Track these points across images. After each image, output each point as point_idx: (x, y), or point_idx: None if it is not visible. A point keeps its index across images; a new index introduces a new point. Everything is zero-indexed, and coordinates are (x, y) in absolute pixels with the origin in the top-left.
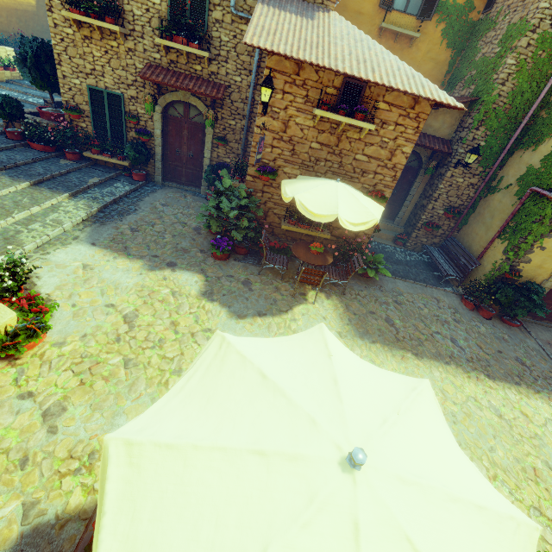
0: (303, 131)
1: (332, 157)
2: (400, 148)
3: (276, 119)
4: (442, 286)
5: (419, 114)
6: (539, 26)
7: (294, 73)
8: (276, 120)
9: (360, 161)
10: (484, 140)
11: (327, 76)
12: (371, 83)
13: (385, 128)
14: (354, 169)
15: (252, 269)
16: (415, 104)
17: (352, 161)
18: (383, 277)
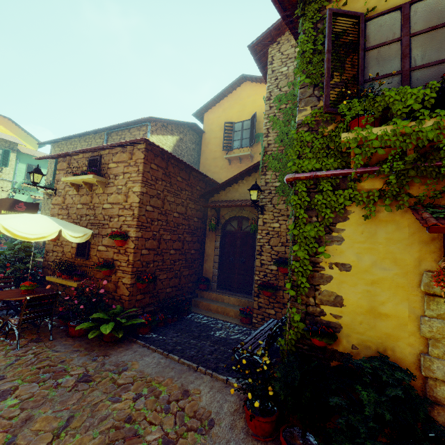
0: (73, 199)
1: (90, 211)
2: (131, 190)
3: (60, 196)
4: (232, 374)
5: (137, 161)
6: (271, 95)
7: (68, 167)
8: (61, 197)
9: (107, 209)
10: (277, 180)
11: (82, 162)
12: (104, 155)
13: (118, 179)
14: (104, 217)
15: None
16: (132, 156)
17: (102, 211)
18: (138, 346)
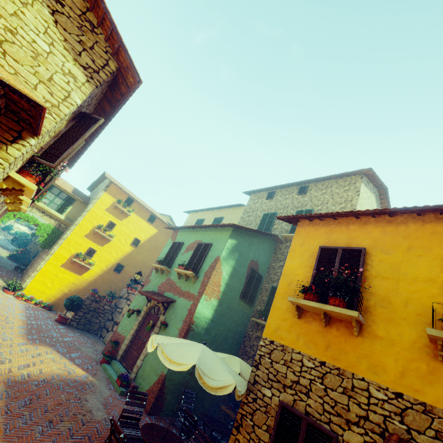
0: None
1: None
2: None
3: None
4: None
5: None
6: None
7: None
8: None
9: None
10: None
11: None
12: None
13: None
14: None
15: (10, 243)
16: None
17: None
18: None
